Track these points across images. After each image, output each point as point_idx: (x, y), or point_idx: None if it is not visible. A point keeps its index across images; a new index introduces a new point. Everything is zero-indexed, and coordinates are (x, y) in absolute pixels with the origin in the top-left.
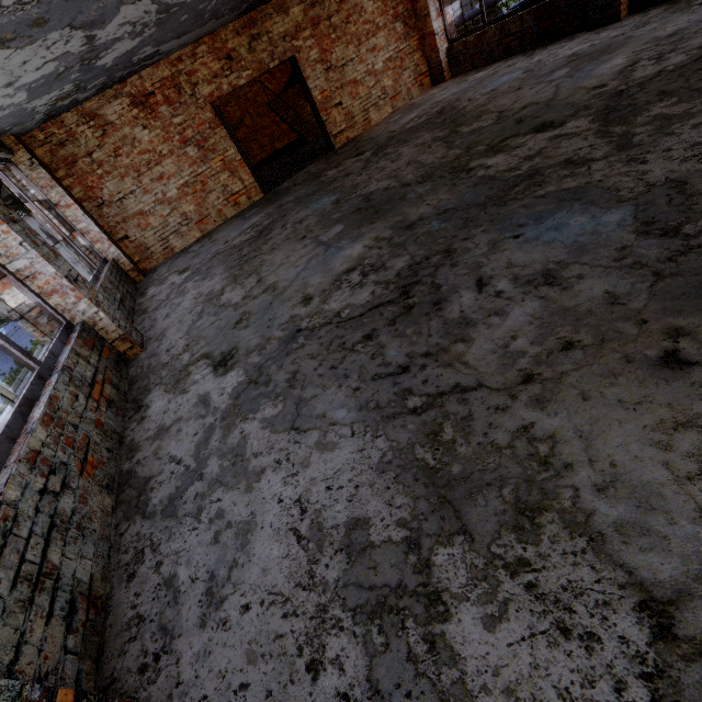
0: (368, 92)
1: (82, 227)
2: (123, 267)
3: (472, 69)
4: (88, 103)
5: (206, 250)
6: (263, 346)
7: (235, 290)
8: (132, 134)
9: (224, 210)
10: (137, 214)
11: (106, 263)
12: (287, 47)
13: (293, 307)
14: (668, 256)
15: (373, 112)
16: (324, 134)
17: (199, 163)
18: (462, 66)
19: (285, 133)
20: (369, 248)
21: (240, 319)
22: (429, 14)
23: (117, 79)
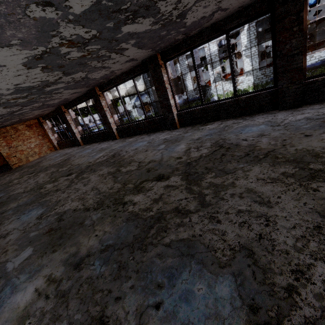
0: (28, 153)
1: None
2: None
3: (63, 148)
4: None
5: None
6: None
7: None
8: None
9: None
10: None
11: None
12: None
13: None
14: None
15: (30, 157)
16: (8, 164)
17: None
18: (61, 147)
19: None
20: None
21: None
22: (49, 135)
23: None
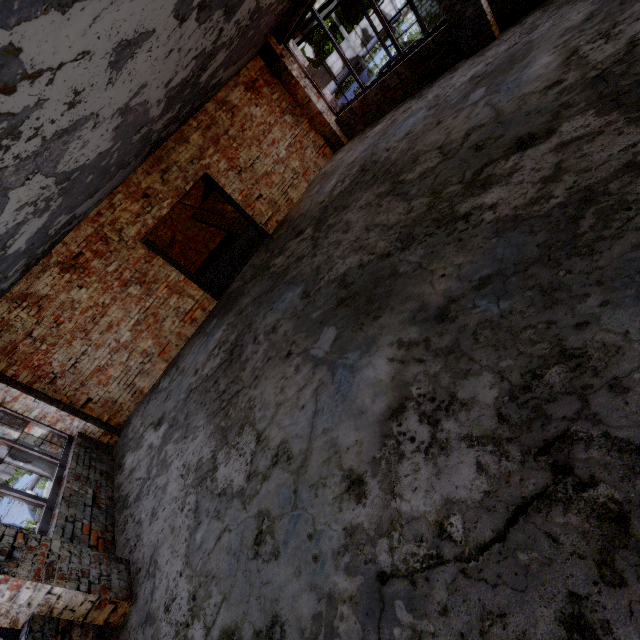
0: (281, 178)
1: (36, 414)
2: (92, 436)
3: (365, 127)
4: (16, 287)
5: (177, 387)
6: (329, 622)
7: (230, 459)
8: (69, 298)
9: (182, 331)
10: (95, 372)
11: (72, 444)
12: (197, 168)
13: (339, 504)
14: None
15: (291, 192)
16: (254, 226)
17: (144, 298)
18: (355, 128)
19: (215, 234)
20: (400, 363)
21: (259, 532)
22: (310, 100)
23: (40, 255)
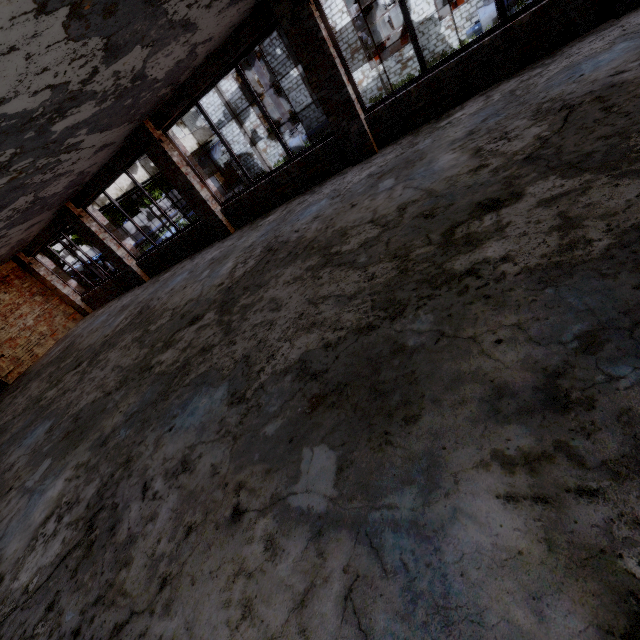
0: (27, 340)
1: None
2: None
3: (102, 305)
4: None
5: None
6: None
7: None
8: None
9: None
10: None
11: None
12: None
13: None
14: (42, 442)
15: (38, 349)
16: None
17: None
18: (95, 305)
19: None
20: None
21: None
22: (57, 288)
23: None
